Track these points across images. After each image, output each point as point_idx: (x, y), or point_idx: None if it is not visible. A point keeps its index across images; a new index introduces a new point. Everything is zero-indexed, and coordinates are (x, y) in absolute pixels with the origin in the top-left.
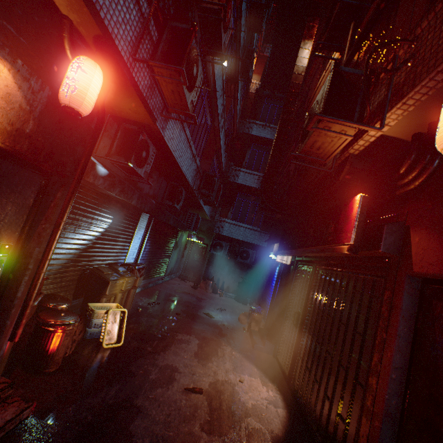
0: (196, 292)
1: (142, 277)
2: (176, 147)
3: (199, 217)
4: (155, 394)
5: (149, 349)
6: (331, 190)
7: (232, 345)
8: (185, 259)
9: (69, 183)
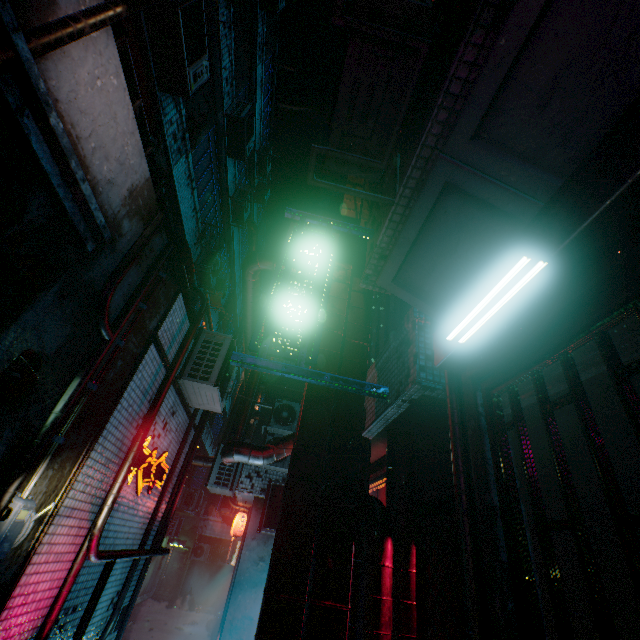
0: (170, 611)
1: None
2: None
3: (182, 518)
4: None
5: None
6: None
7: None
8: (162, 571)
9: None
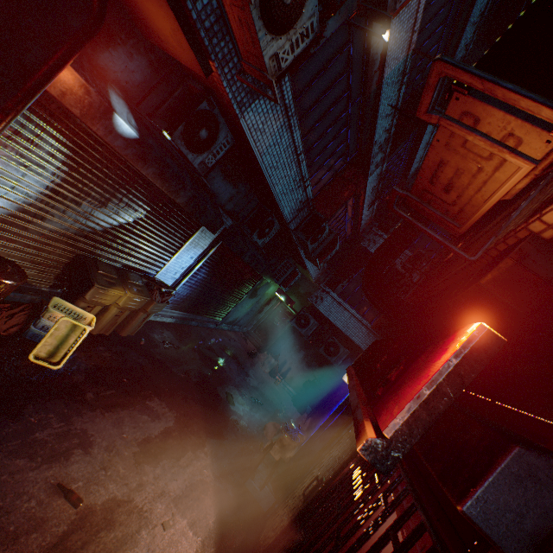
0: (246, 361)
1: (160, 303)
2: (266, 149)
3: (298, 272)
4: (5, 465)
5: (89, 395)
6: (458, 300)
7: (218, 458)
8: (261, 316)
9: (5, 97)
